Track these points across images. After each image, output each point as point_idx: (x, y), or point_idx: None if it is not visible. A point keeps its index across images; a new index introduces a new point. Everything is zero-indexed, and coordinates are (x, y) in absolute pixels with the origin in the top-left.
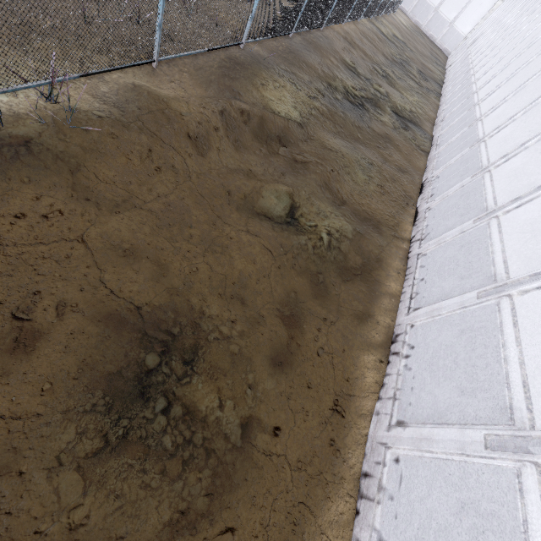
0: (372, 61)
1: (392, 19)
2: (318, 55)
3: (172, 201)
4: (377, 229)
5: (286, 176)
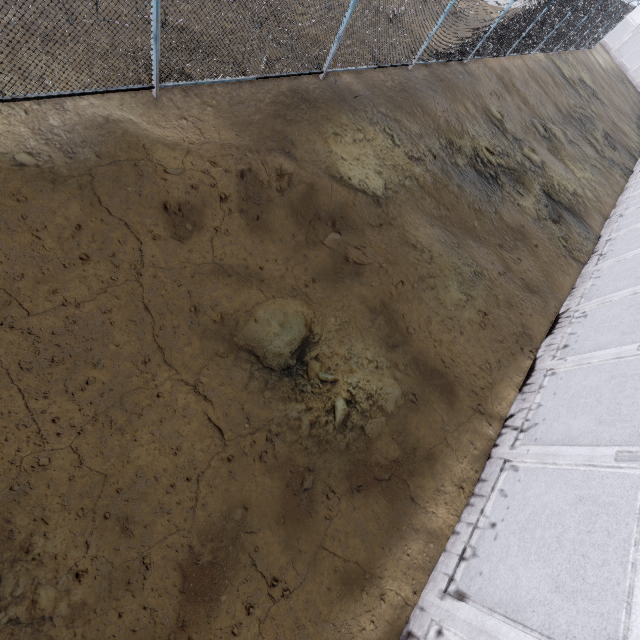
0: (533, 113)
1: (585, 58)
2: (447, 98)
3: (84, 315)
4: (449, 394)
5: (319, 284)
